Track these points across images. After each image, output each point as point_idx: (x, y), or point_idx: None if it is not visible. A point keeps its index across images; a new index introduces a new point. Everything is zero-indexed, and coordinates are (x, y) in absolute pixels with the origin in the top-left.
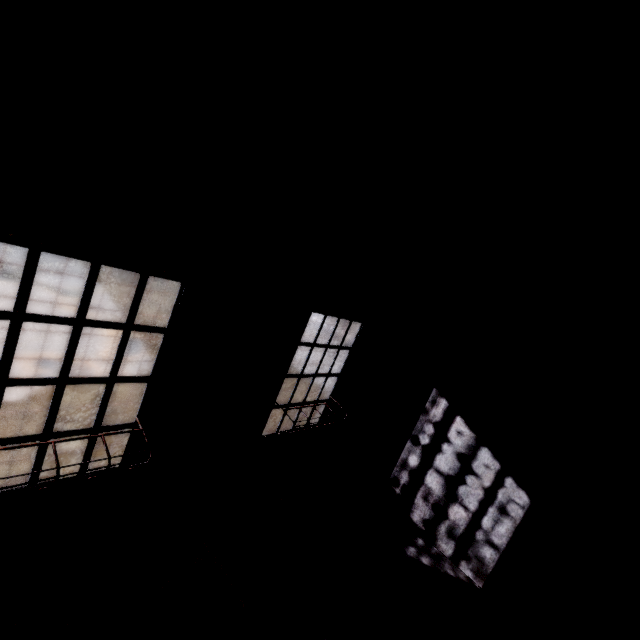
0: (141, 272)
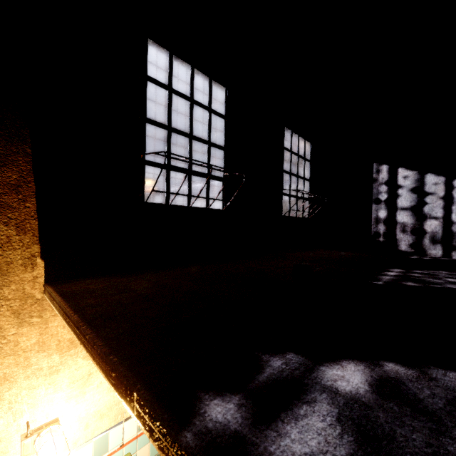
0: (209, 76)
